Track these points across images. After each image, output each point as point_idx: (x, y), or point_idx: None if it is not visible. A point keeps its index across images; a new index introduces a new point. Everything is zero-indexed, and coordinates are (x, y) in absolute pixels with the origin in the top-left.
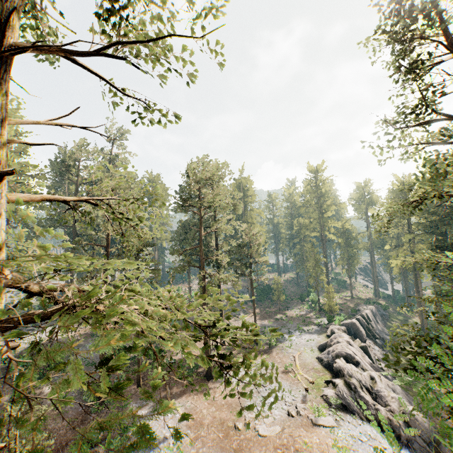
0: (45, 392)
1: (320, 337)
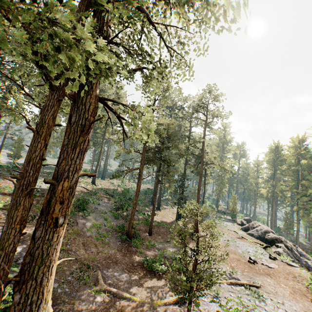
0: (80, 226)
1: (235, 224)
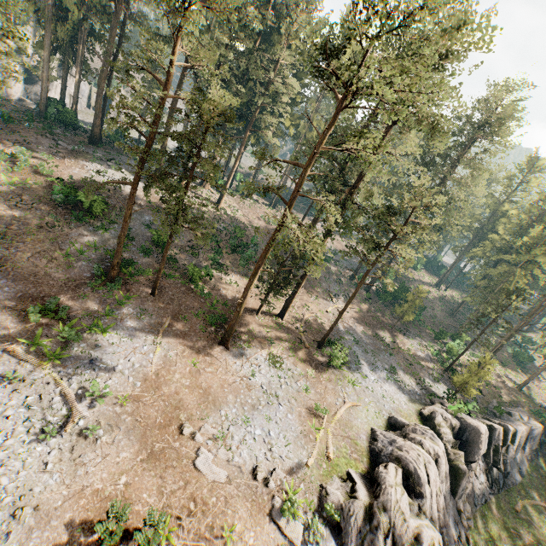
0: (72, 235)
1: (409, 406)
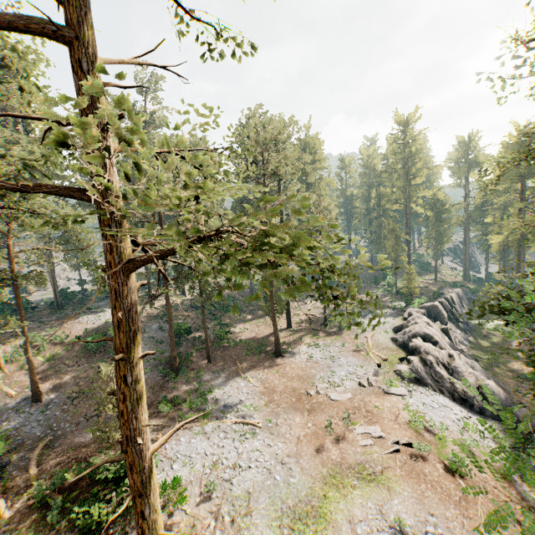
0: None
1: (396, 320)
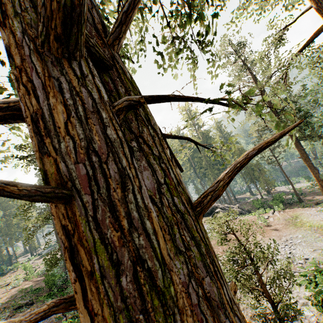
0: None
1: None
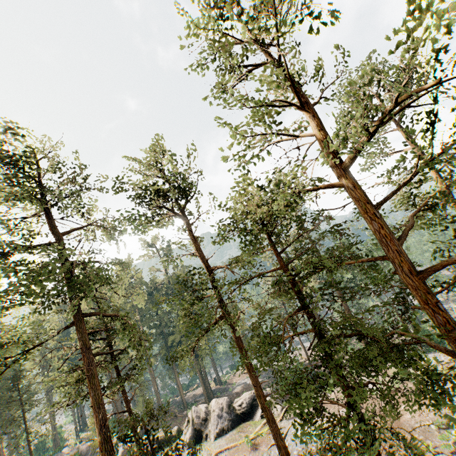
0: None
1: None
